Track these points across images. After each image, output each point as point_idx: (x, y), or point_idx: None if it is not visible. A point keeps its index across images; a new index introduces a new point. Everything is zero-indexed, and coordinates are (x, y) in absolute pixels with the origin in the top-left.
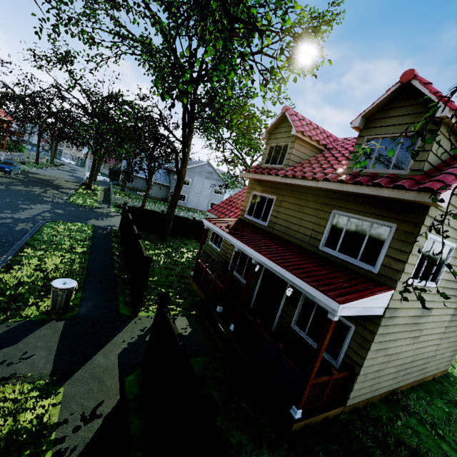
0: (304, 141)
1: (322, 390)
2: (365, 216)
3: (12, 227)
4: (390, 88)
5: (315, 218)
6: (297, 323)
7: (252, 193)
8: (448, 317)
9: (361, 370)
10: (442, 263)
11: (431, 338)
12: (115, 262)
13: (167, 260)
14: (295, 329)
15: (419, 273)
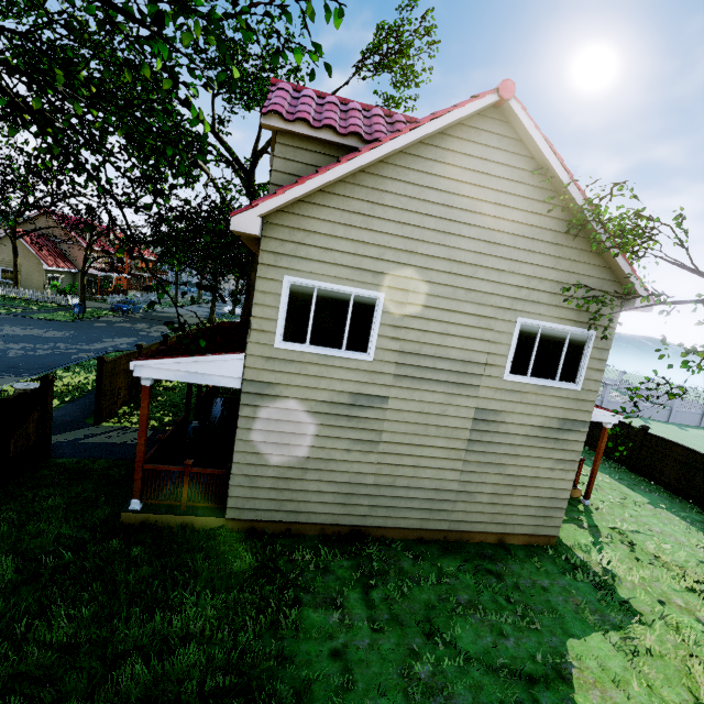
0: None
1: (179, 486)
2: None
3: (70, 356)
4: None
5: None
6: None
7: None
8: (462, 422)
9: (234, 468)
10: (369, 324)
11: (424, 453)
12: None
13: None
14: None
15: (306, 334)
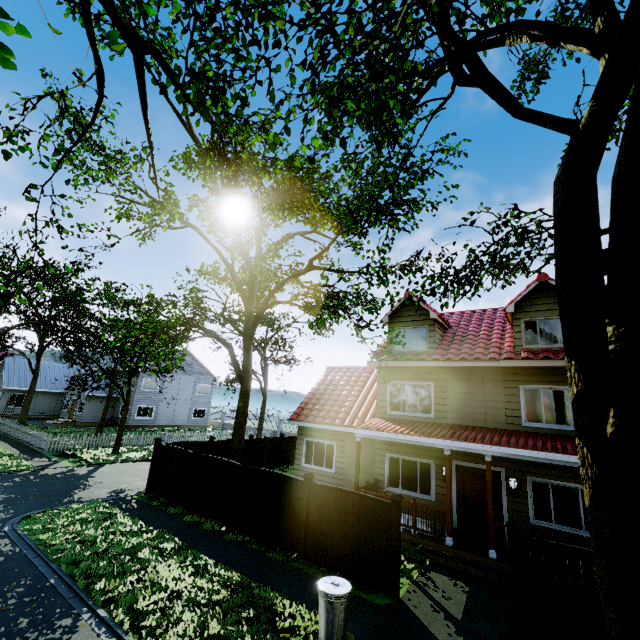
0: (437, 323)
1: None
2: (559, 385)
3: None
4: (532, 284)
5: (502, 397)
6: (536, 516)
7: (389, 384)
8: None
9: None
10: None
11: None
12: (241, 543)
13: None
14: (539, 524)
15: None
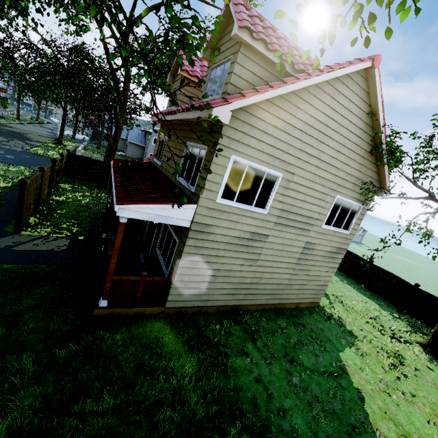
0: (194, 82)
1: (135, 289)
2: (198, 143)
3: None
4: (221, 13)
5: (179, 152)
6: (159, 246)
7: (159, 137)
8: (298, 249)
9: (176, 277)
10: (270, 191)
11: (277, 265)
12: None
13: (91, 201)
14: (157, 252)
15: (235, 195)
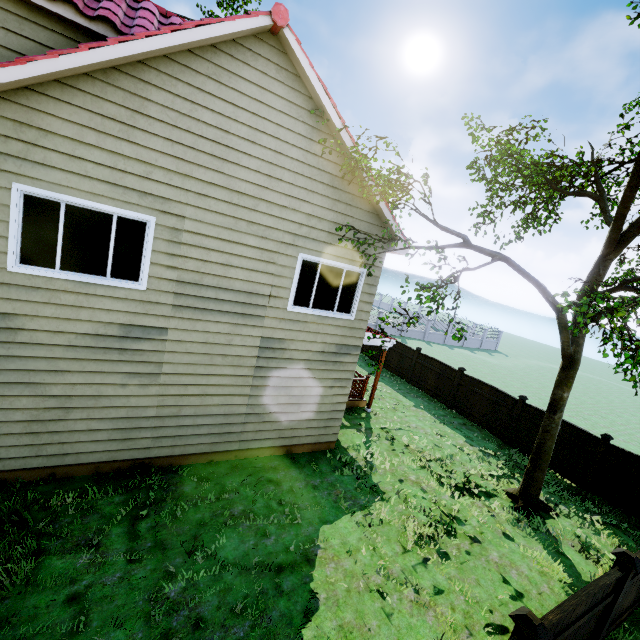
0: None
1: None
2: None
3: None
4: None
5: None
6: None
7: None
8: (249, 350)
9: None
10: (140, 250)
11: (211, 381)
12: None
13: None
14: None
15: (55, 258)
